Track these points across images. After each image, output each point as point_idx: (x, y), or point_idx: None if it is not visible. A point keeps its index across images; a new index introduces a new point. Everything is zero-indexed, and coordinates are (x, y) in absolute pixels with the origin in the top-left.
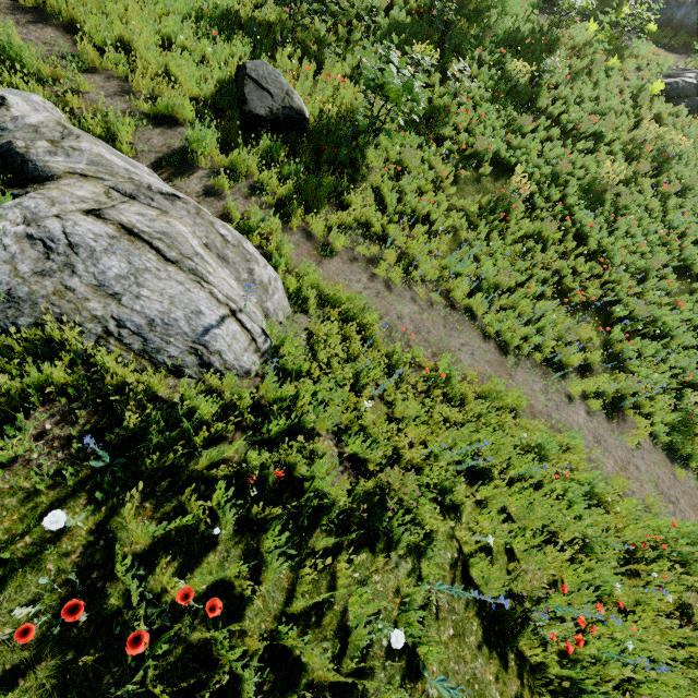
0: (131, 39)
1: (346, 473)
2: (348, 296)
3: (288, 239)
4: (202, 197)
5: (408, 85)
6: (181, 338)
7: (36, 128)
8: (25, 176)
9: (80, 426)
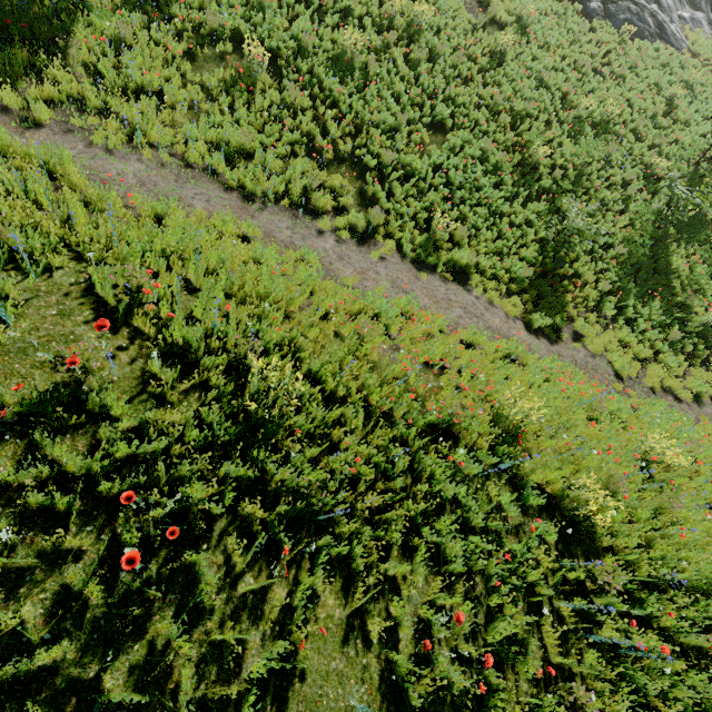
0: None
1: None
2: (45, 152)
3: None
4: None
5: None
6: None
7: None
8: None
9: None
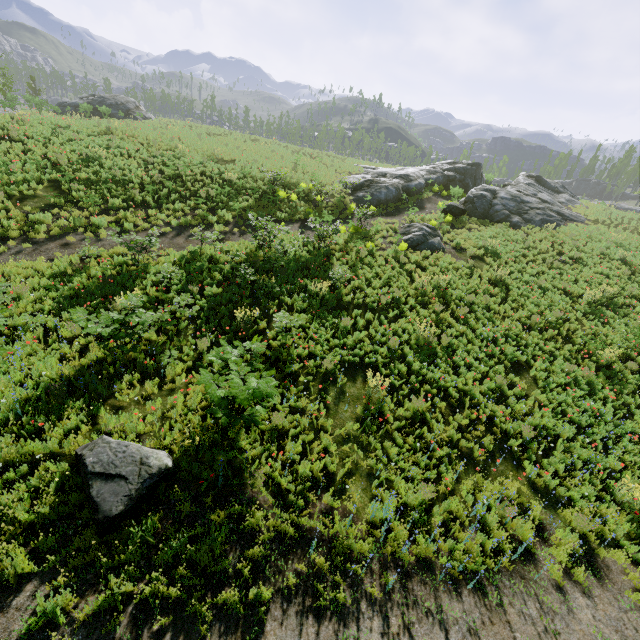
0: None
1: None
2: None
3: None
4: None
5: (257, 395)
6: None
7: None
8: None
9: None
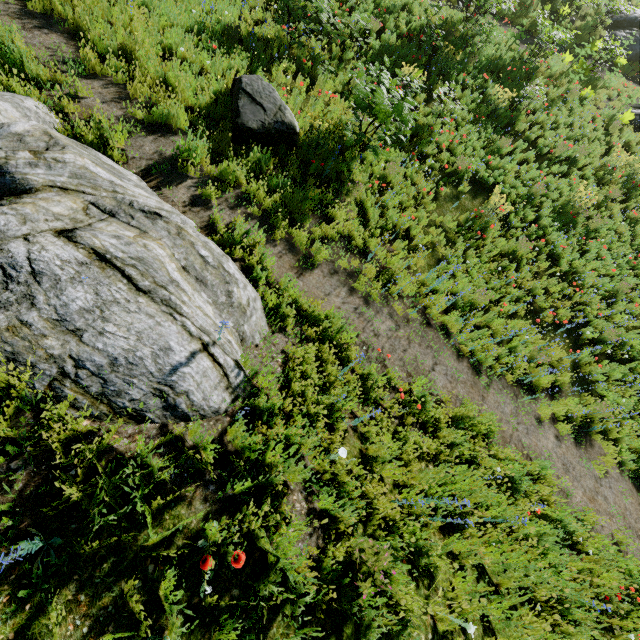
0: (133, 48)
1: (314, 536)
2: (326, 313)
3: (271, 253)
4: (188, 207)
5: (398, 108)
6: (146, 379)
7: (21, 136)
8: (1, 187)
9: (15, 493)
